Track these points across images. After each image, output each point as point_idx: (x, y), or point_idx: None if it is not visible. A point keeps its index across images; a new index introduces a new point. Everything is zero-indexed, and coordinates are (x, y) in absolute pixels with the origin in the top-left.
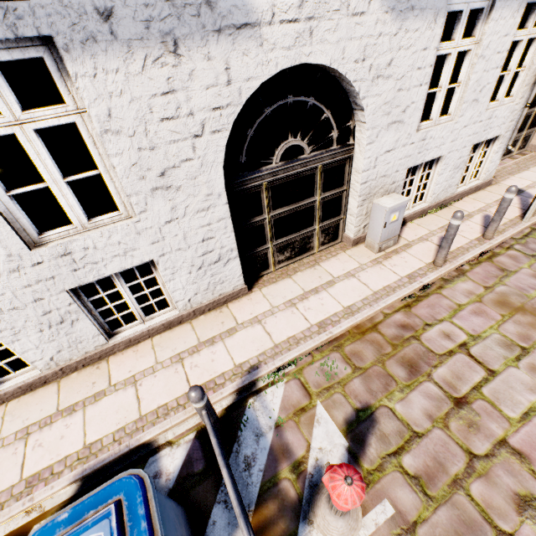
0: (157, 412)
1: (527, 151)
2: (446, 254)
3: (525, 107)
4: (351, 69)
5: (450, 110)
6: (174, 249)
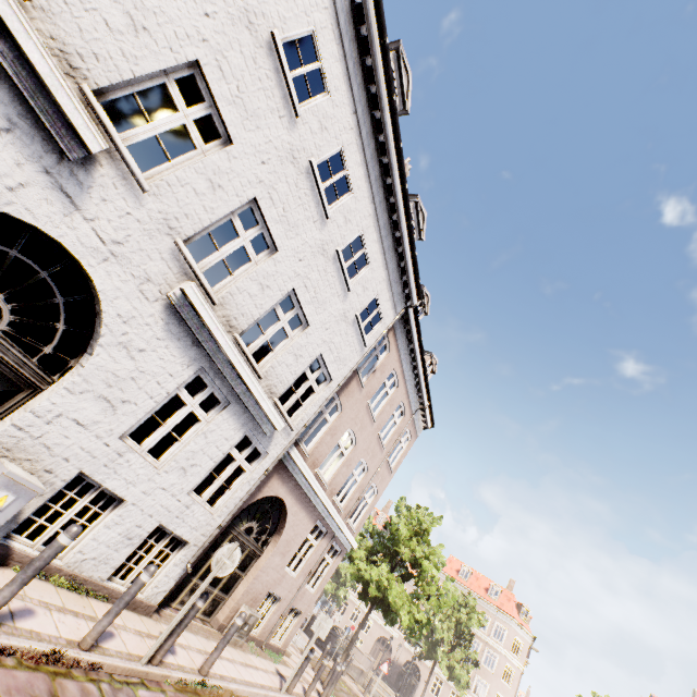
0: None
1: (211, 624)
2: (8, 598)
3: (218, 527)
4: (111, 315)
5: (162, 457)
6: None
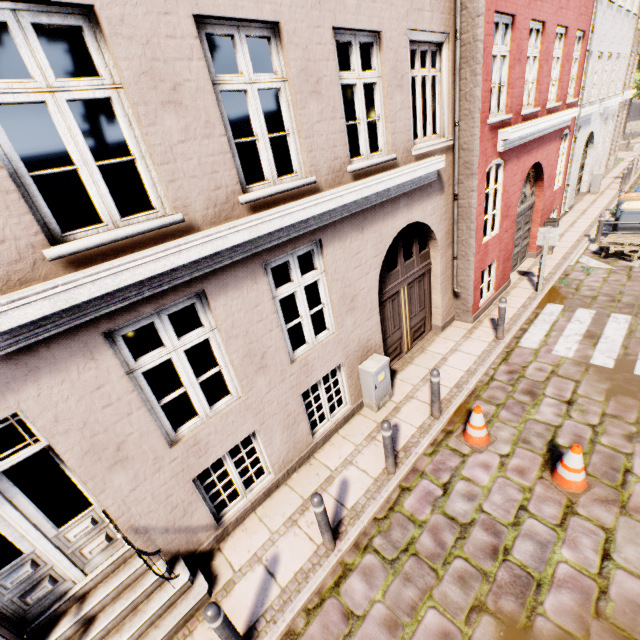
0: (596, 217)
1: None
2: (623, 185)
3: (611, 145)
4: (594, 133)
5: (599, 146)
6: (572, 182)
